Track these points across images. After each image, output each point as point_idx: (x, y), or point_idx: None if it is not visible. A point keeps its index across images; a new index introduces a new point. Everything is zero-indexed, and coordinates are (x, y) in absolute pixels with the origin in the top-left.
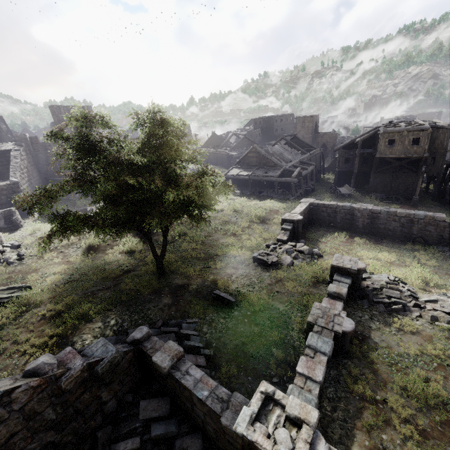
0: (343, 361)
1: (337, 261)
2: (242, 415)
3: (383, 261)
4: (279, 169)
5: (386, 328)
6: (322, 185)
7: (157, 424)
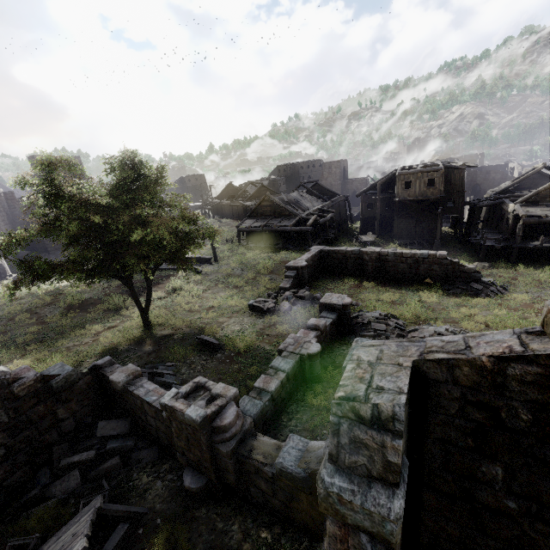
0: (313, 384)
1: (325, 299)
2: (169, 393)
3: (384, 302)
4: (295, 217)
5: None
6: (348, 234)
7: (114, 440)
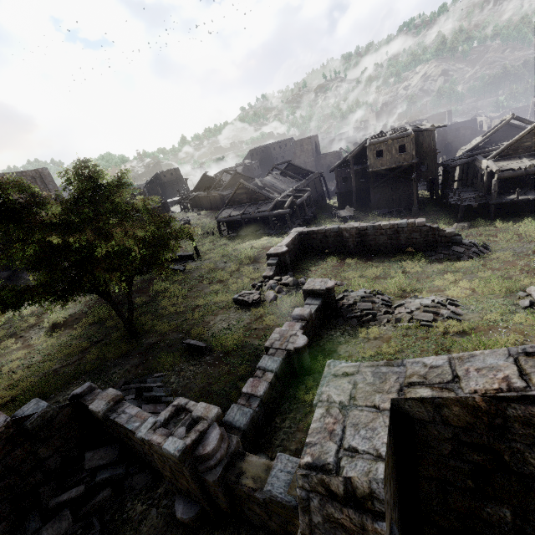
0: (304, 377)
1: (308, 285)
2: (145, 424)
3: (369, 278)
4: (272, 201)
5: (354, 339)
6: (326, 211)
7: (104, 470)
